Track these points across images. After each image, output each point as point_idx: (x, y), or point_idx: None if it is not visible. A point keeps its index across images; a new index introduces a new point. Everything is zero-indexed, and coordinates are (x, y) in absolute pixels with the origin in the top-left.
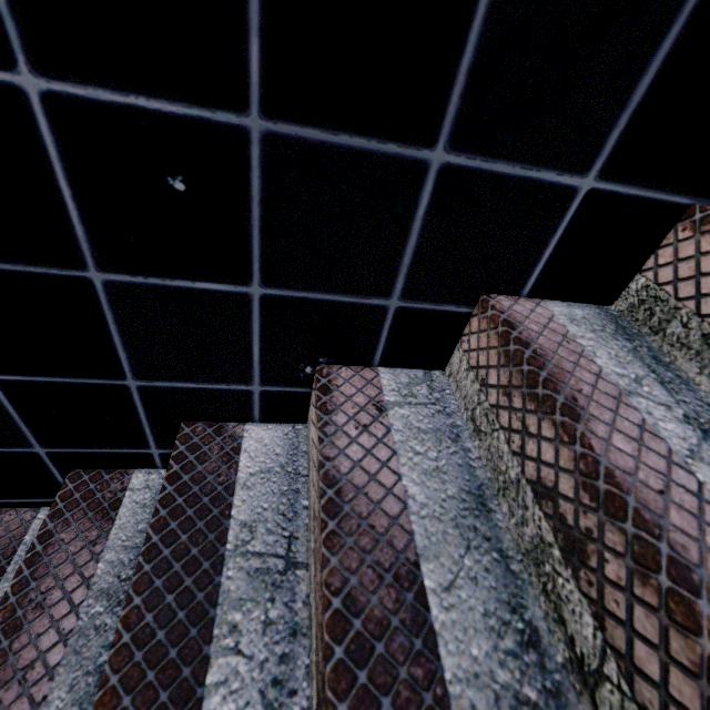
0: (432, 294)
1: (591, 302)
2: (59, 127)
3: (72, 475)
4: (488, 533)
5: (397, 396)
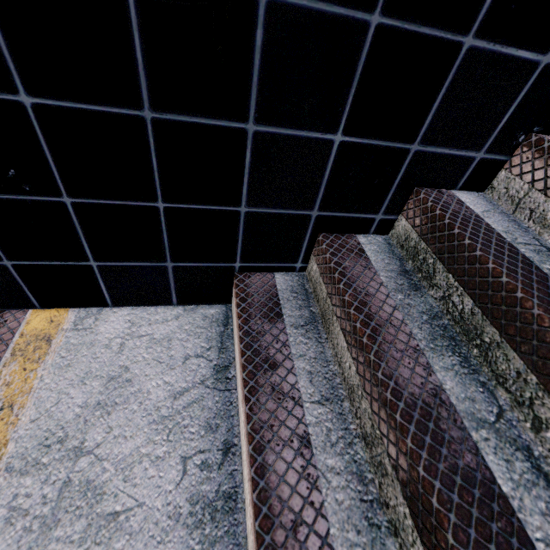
0: None
1: None
2: None
3: (323, 236)
4: None
5: None
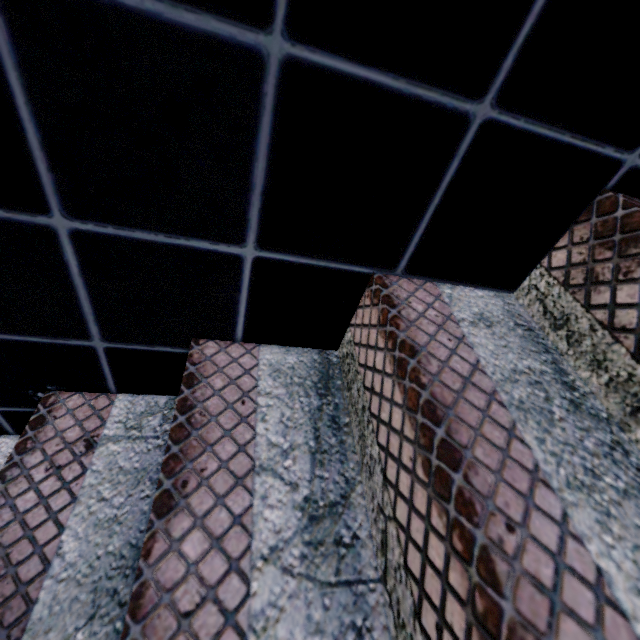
0: (137, 337)
1: (315, 347)
2: None
3: None
4: (127, 596)
5: (120, 429)
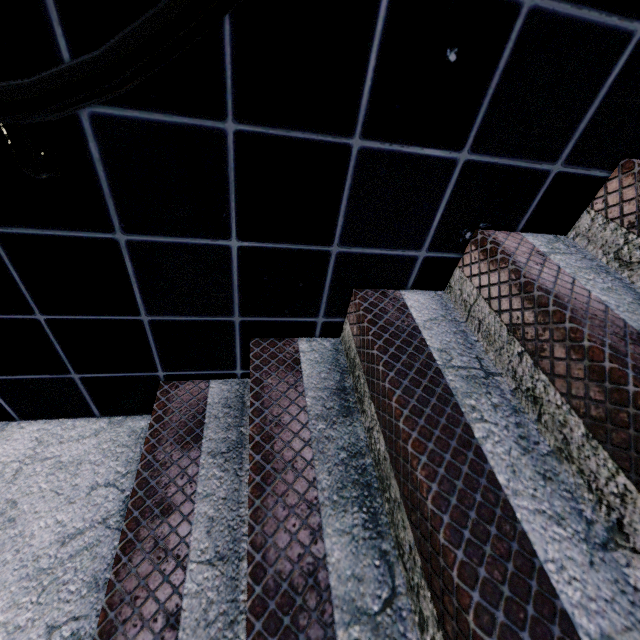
0: (586, 159)
1: None
2: (394, 4)
3: (254, 342)
4: None
5: (547, 249)
